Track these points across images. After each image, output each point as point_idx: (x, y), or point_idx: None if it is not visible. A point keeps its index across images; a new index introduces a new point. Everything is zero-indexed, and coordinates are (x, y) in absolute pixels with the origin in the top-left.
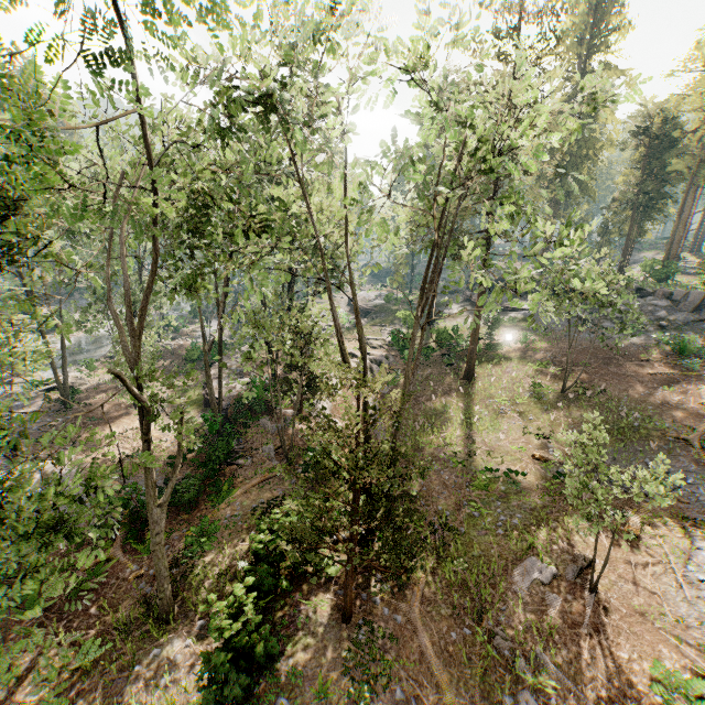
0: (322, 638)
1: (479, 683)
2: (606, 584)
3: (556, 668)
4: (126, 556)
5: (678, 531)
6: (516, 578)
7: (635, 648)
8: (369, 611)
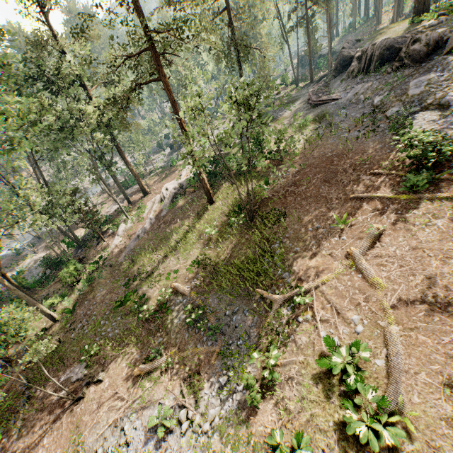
0: (0, 366)
1: (2, 414)
2: (90, 398)
3: (22, 427)
4: None
5: (174, 383)
6: (68, 372)
7: (51, 441)
8: (18, 362)
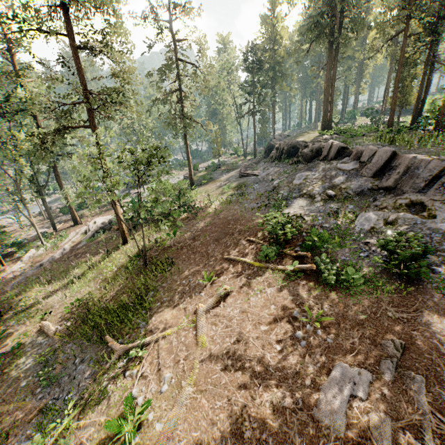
0: None
1: None
2: None
3: None
4: None
5: None
6: None
7: None
8: None
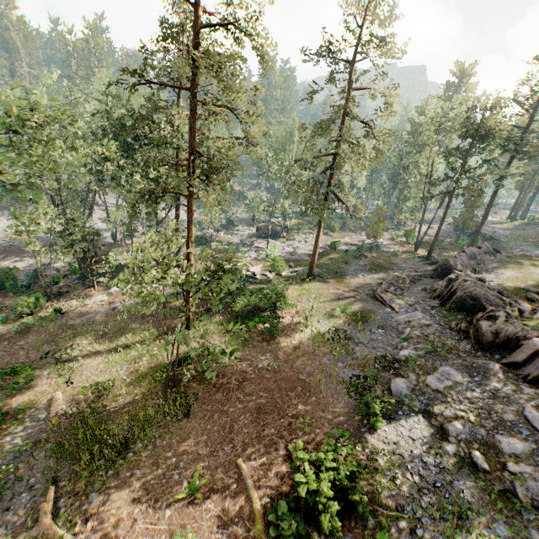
0: None
1: None
2: None
3: None
4: None
5: None
6: None
7: None
8: None
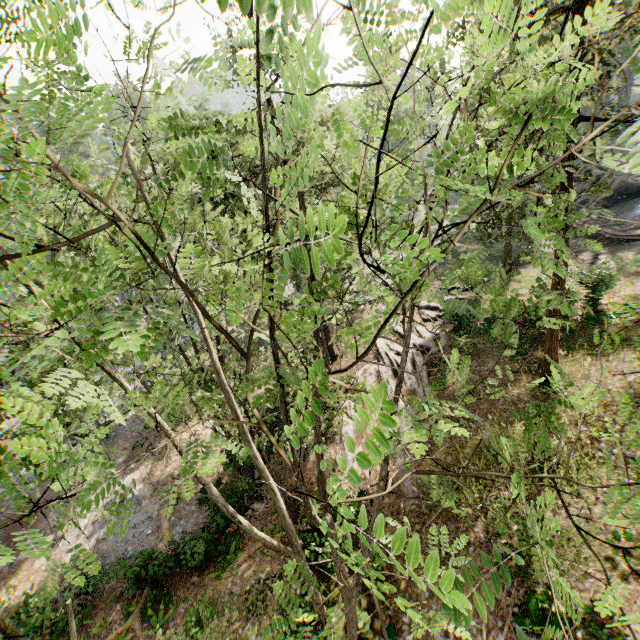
0: None
1: None
2: None
3: None
4: (143, 624)
5: None
6: None
7: None
8: None
